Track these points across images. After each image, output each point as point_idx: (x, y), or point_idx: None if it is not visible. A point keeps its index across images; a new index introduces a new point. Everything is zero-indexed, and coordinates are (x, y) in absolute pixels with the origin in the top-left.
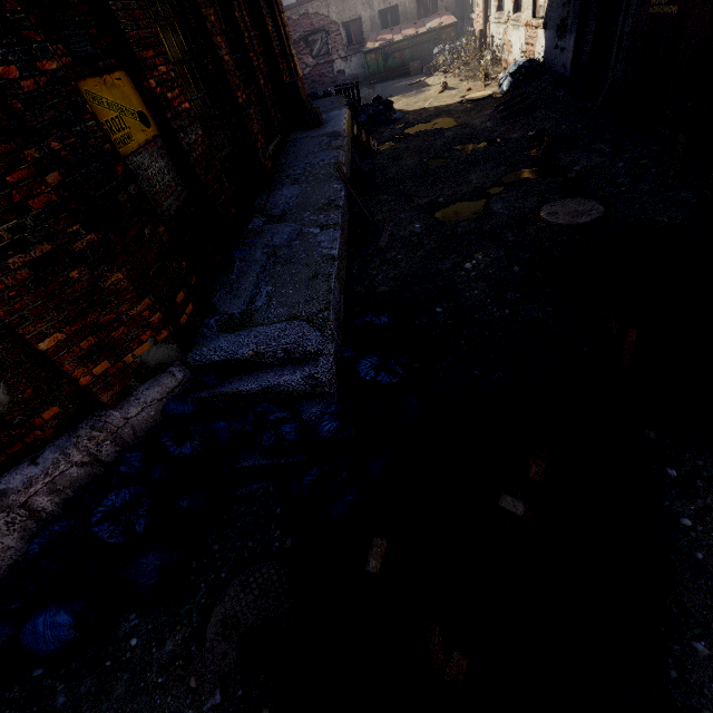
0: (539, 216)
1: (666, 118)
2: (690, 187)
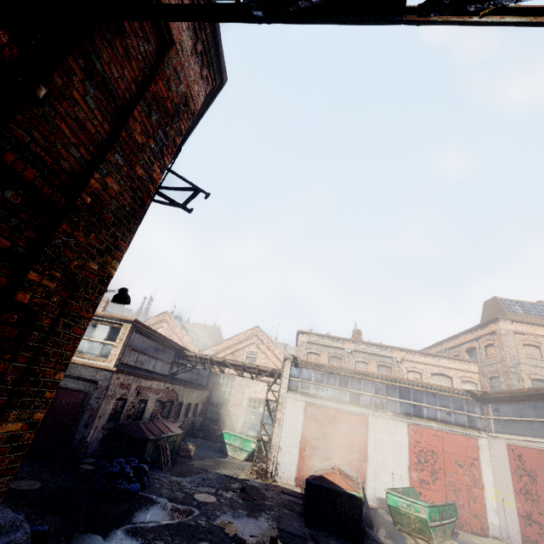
0: (12, 487)
1: (38, 449)
2: (64, 474)
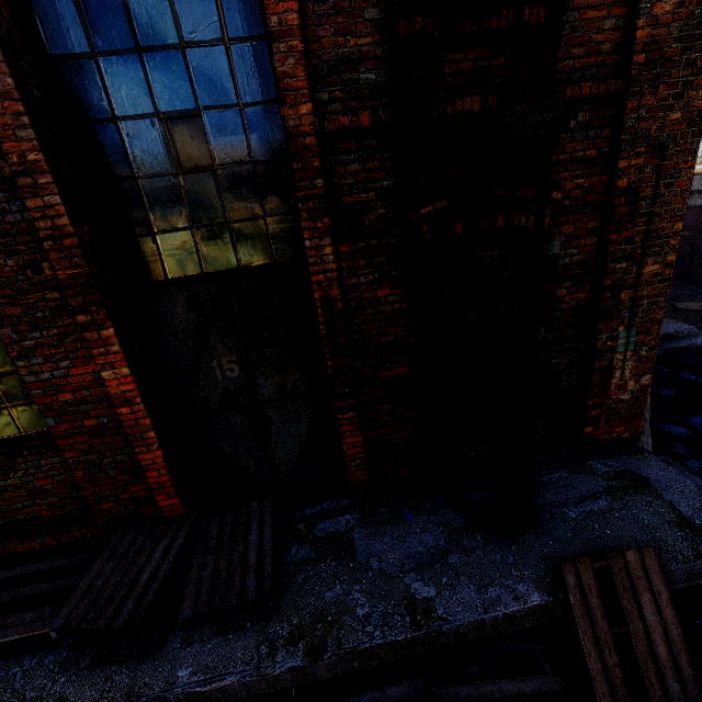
0: (680, 308)
1: (697, 275)
2: None
